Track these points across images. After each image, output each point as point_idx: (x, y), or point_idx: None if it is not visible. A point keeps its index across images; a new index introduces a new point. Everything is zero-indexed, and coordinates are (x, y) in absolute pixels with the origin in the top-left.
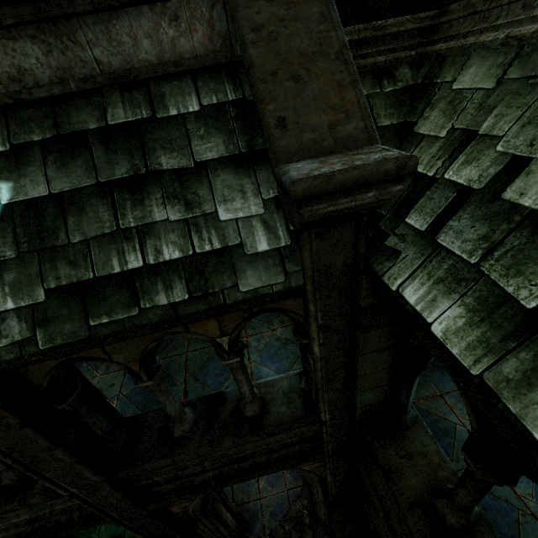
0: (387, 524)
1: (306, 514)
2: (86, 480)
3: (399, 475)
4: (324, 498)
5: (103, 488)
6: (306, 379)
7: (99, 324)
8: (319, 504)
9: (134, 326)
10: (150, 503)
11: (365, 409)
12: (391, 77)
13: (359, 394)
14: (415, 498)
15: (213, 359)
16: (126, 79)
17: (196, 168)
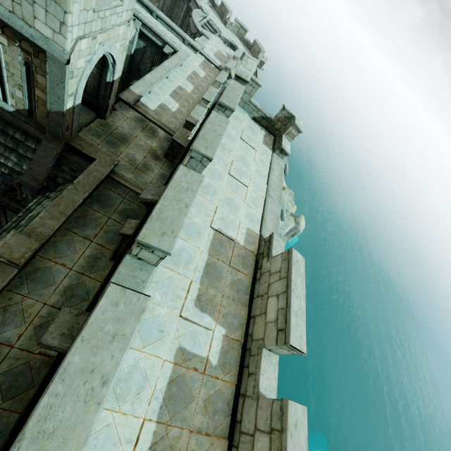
0: None
1: None
2: None
3: None
4: None
5: None
6: None
7: None
8: None
9: None
10: None
11: None
12: (74, 172)
13: None
14: None
15: None
16: (26, 130)
17: (25, 156)
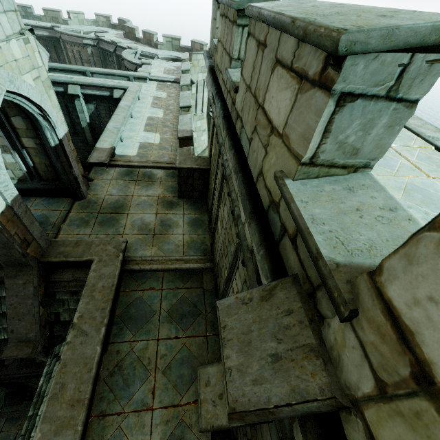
0: None
1: None
2: None
3: None
4: None
5: None
6: None
7: None
8: None
9: None
10: None
11: None
12: (77, 294)
13: None
14: None
15: None
16: None
17: (2, 313)
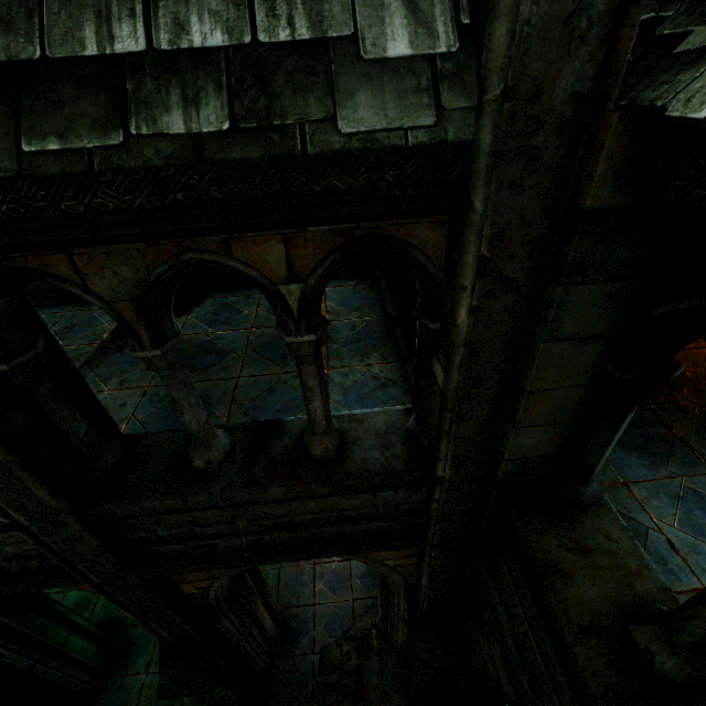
0: (518, 657)
1: (375, 635)
2: (38, 504)
3: (564, 578)
4: (408, 612)
5: (69, 525)
6: (418, 413)
7: (40, 151)
8: (398, 623)
9: (110, 168)
10: (146, 567)
11: (516, 466)
12: None
13: (515, 431)
14: (592, 618)
15: (274, 390)
16: None
17: None
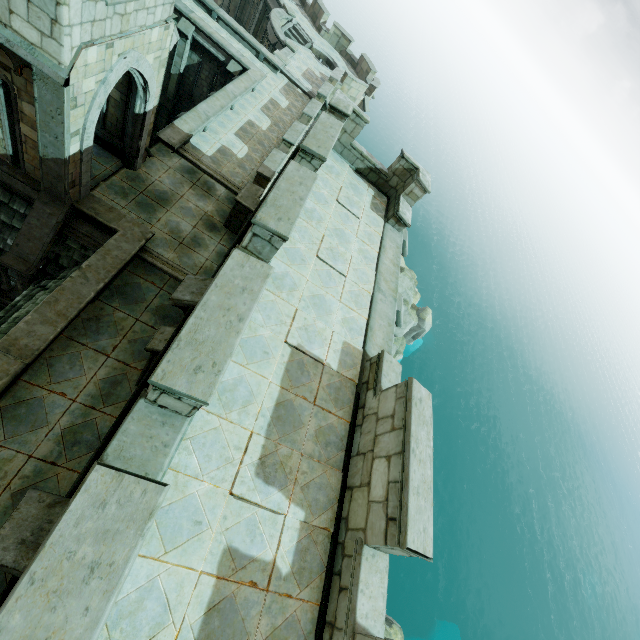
0: None
1: None
2: None
3: None
4: None
5: None
6: None
7: None
8: None
9: None
10: None
11: None
12: (86, 250)
13: None
14: None
15: None
16: (10, 185)
17: (10, 225)
